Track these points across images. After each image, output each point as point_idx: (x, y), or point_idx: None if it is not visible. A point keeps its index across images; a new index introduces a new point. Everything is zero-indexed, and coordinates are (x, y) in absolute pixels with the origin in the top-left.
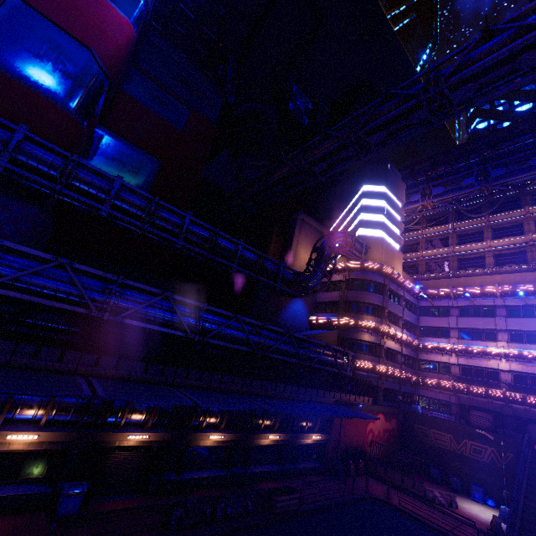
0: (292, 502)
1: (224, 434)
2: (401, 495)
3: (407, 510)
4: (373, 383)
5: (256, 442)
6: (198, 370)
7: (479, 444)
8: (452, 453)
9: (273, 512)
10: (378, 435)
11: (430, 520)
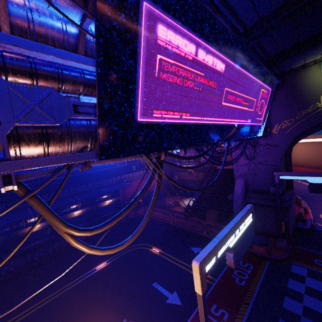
0: (82, 238)
1: (40, 223)
2: (155, 209)
3: (150, 216)
4: (145, 162)
5: (67, 218)
6: (4, 204)
7: (197, 173)
8: (189, 180)
9: (70, 245)
10: (153, 185)
11: (157, 217)
